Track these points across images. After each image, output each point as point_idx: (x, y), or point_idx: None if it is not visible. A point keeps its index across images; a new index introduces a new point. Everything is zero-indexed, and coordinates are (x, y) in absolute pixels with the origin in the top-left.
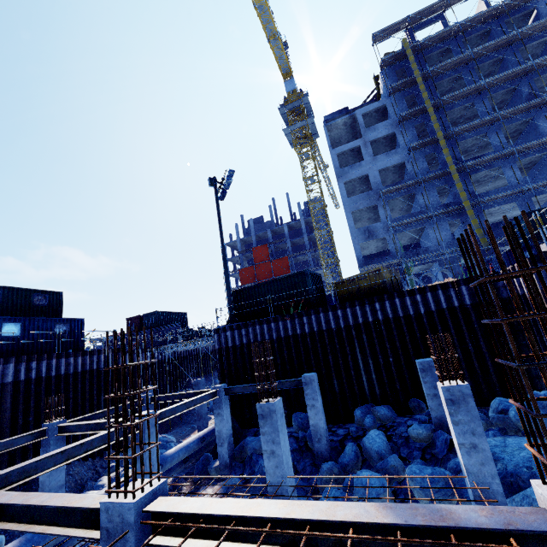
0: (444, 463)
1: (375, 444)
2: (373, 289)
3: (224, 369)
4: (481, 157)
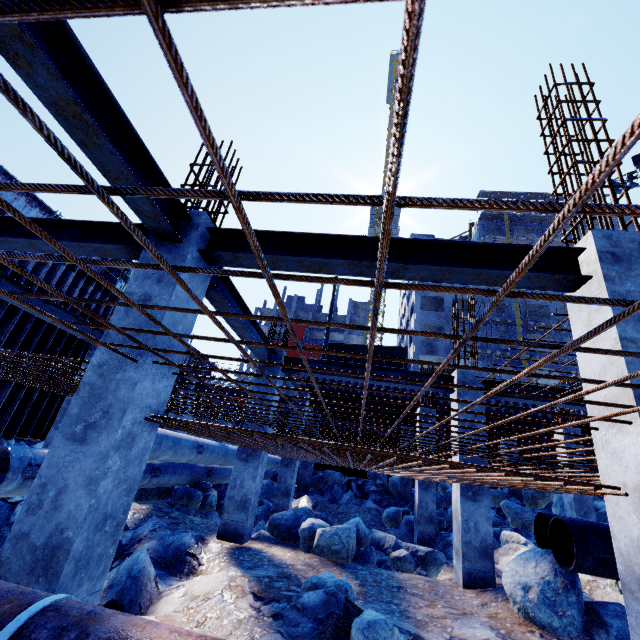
0: None
1: None
2: None
3: None
4: (542, 322)
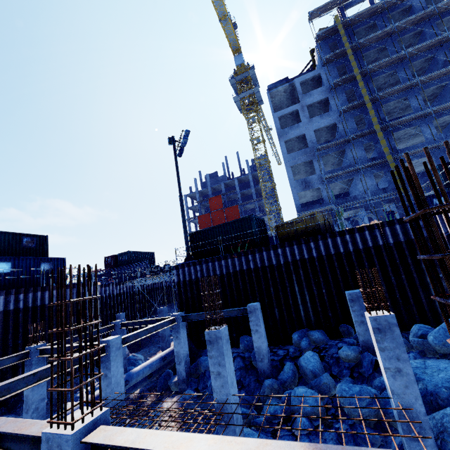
0: (370, 381)
1: (310, 363)
2: (308, 230)
3: (182, 299)
4: (402, 117)
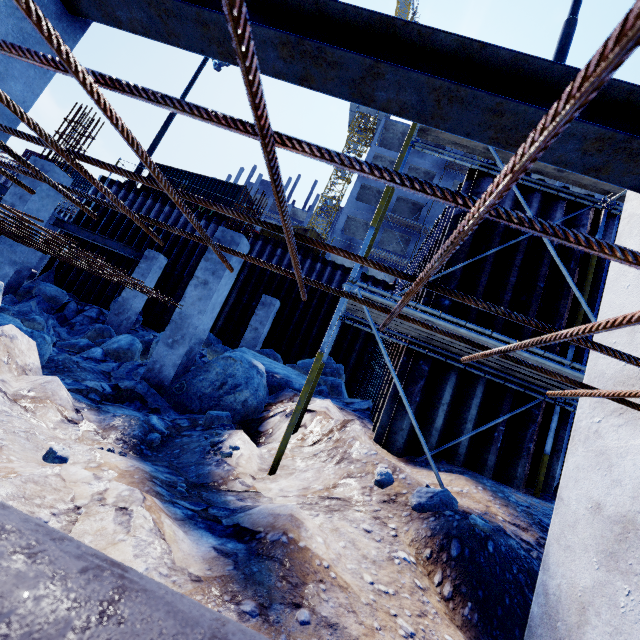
0: None
1: None
2: None
3: (81, 221)
4: None
